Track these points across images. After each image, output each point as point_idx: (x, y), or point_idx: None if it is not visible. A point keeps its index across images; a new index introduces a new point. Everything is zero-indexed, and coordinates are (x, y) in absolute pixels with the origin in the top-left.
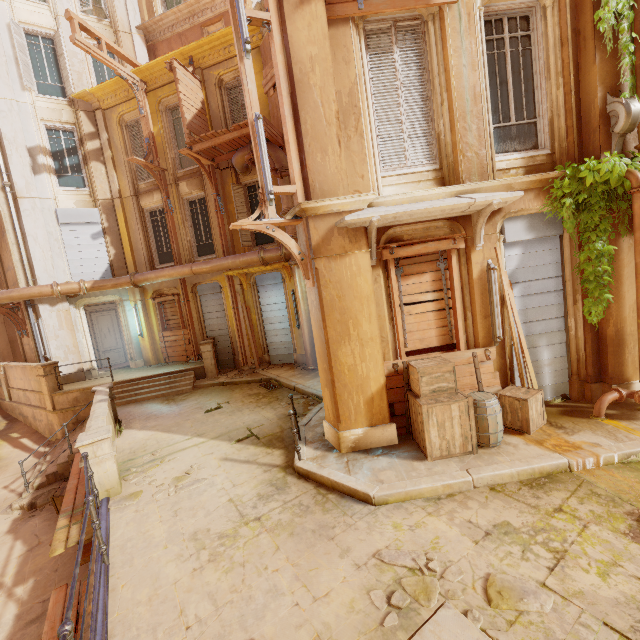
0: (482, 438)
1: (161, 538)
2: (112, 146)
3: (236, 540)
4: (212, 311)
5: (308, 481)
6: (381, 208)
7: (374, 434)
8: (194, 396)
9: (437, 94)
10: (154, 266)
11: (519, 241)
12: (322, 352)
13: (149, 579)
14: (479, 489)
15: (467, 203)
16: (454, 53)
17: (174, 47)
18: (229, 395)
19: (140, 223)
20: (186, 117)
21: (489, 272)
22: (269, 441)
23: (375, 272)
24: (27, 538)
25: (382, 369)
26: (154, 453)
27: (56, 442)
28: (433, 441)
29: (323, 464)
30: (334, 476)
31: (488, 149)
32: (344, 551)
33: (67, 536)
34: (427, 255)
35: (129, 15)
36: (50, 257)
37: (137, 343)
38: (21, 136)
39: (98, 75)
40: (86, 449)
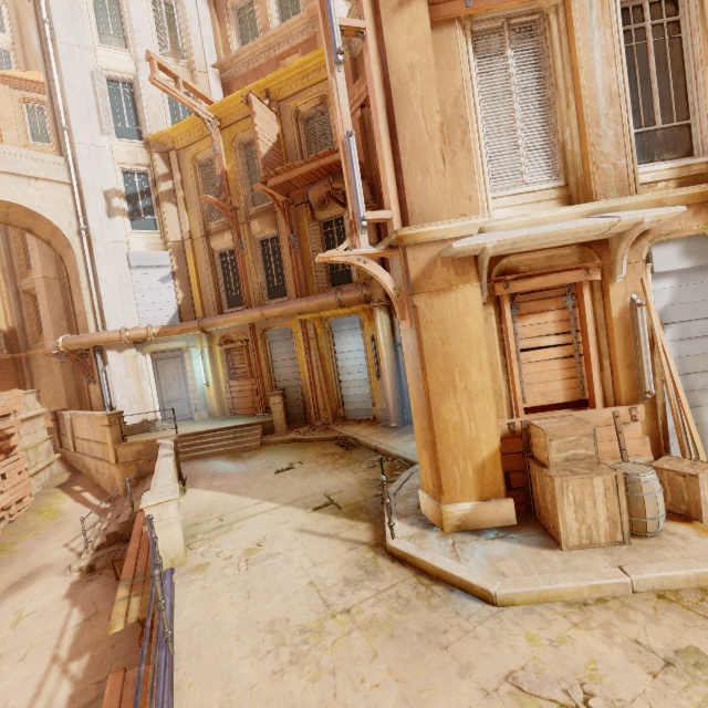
0: (636, 524)
1: (232, 625)
2: (184, 186)
3: (322, 637)
4: (282, 359)
5: (405, 566)
6: (495, 233)
7: (486, 510)
8: (262, 453)
9: (561, 97)
10: (222, 310)
11: (672, 271)
12: (420, 406)
13: (220, 679)
14: (641, 595)
15: (608, 223)
16: (583, 47)
17: (249, 83)
18: (301, 454)
19: (210, 265)
20: (261, 151)
21: (634, 309)
22: (352, 511)
23: (485, 310)
24: (85, 605)
25: (496, 429)
26: (221, 518)
27: (117, 498)
28: (569, 525)
29: (422, 545)
30: (439, 562)
31: (629, 158)
32: (464, 668)
33: (127, 610)
34: (550, 290)
35: (205, 54)
36: (120, 301)
37: (202, 393)
38: (98, 180)
39: (173, 116)
40: (151, 511)
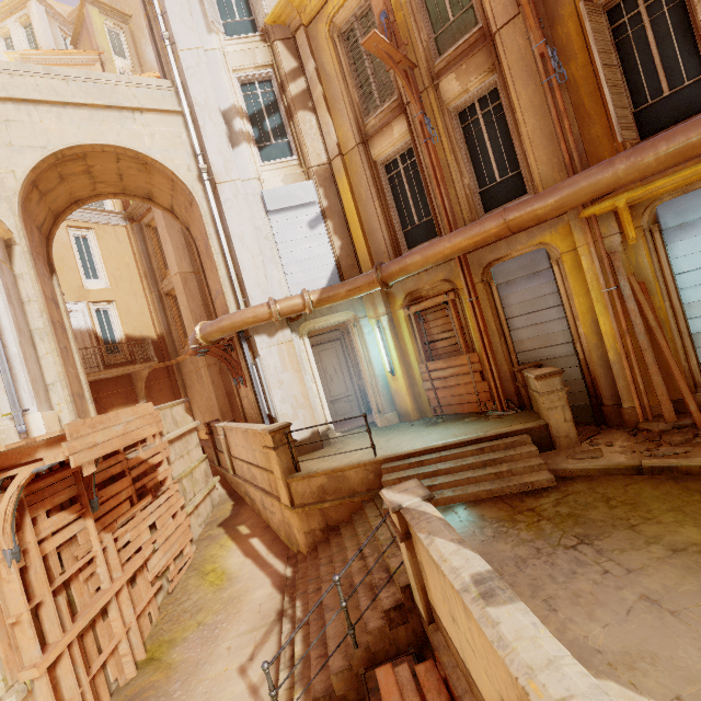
0: None
1: None
2: (321, 79)
3: None
4: (527, 311)
5: None
6: None
7: None
8: (592, 507)
9: None
10: (400, 254)
11: None
12: None
13: None
14: None
15: None
16: None
17: None
18: None
19: (373, 187)
20: None
21: None
22: None
23: None
24: None
25: None
26: None
27: (299, 560)
28: None
29: None
30: None
31: None
32: None
33: None
34: None
35: None
36: (261, 264)
37: (385, 385)
38: (212, 96)
39: None
40: None
